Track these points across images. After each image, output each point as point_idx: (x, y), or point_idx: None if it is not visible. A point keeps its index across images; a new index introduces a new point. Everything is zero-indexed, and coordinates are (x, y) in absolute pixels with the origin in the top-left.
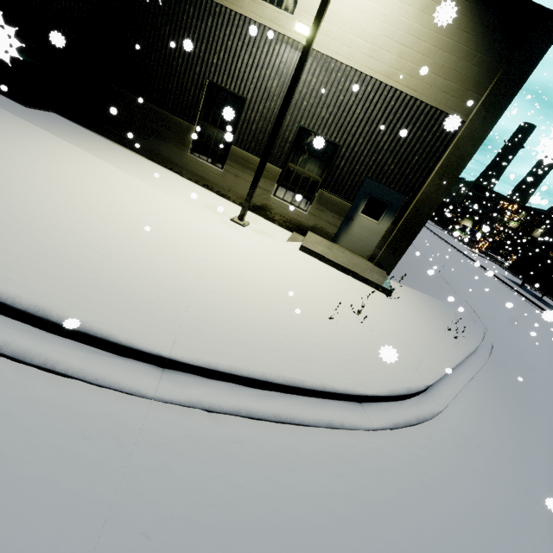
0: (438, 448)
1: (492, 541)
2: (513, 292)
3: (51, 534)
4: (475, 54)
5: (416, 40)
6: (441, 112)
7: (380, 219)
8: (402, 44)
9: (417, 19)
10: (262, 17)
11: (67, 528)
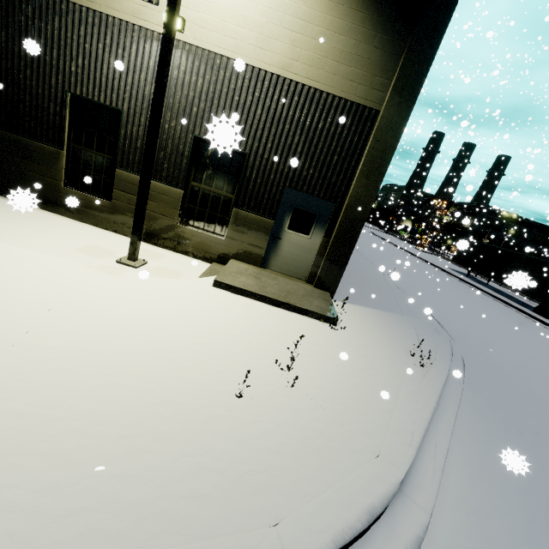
0: None
1: None
2: (463, 283)
3: None
4: (374, 34)
5: (307, 24)
6: (352, 103)
7: (311, 232)
8: (292, 30)
9: (303, 1)
10: (121, 12)
11: None
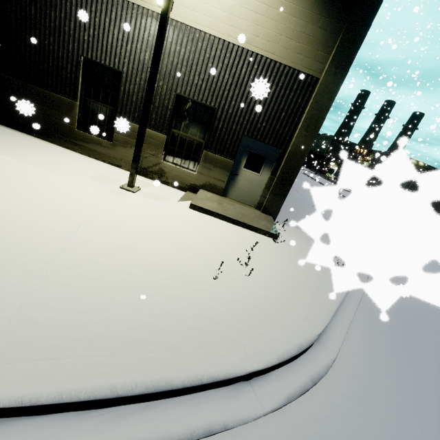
0: (337, 412)
1: None
2: None
3: None
4: (319, 17)
5: (268, 7)
6: (299, 72)
7: (261, 171)
8: (256, 12)
9: None
10: None
11: None
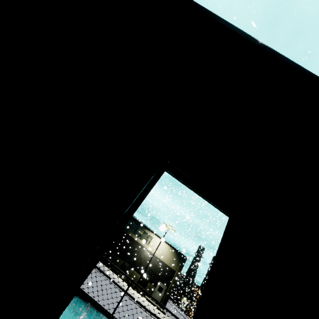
0: None
1: None
2: None
3: None
4: (176, 259)
5: (167, 255)
6: (172, 268)
7: (161, 292)
8: (165, 255)
9: (167, 251)
10: (143, 244)
11: None
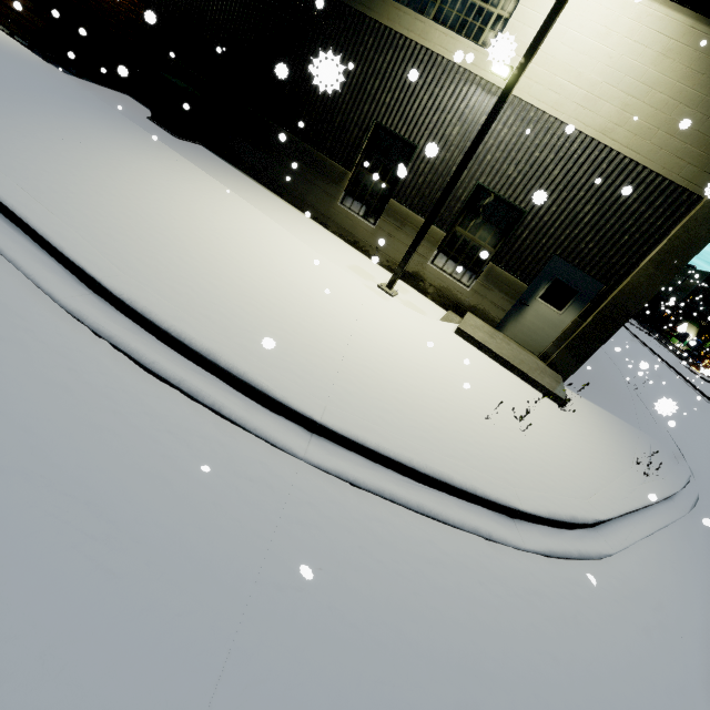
0: (602, 592)
1: (656, 706)
2: None
3: (226, 549)
4: None
5: (649, 90)
6: (671, 183)
7: (564, 308)
8: (628, 94)
9: (655, 64)
10: (452, 53)
11: (238, 549)
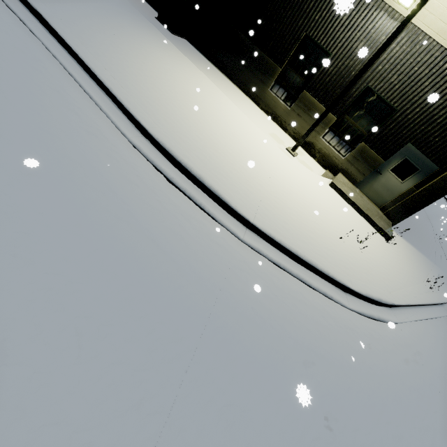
0: (386, 338)
1: (402, 391)
2: None
3: (208, 273)
4: None
5: None
6: None
7: (406, 179)
8: None
9: None
10: None
11: (213, 274)
